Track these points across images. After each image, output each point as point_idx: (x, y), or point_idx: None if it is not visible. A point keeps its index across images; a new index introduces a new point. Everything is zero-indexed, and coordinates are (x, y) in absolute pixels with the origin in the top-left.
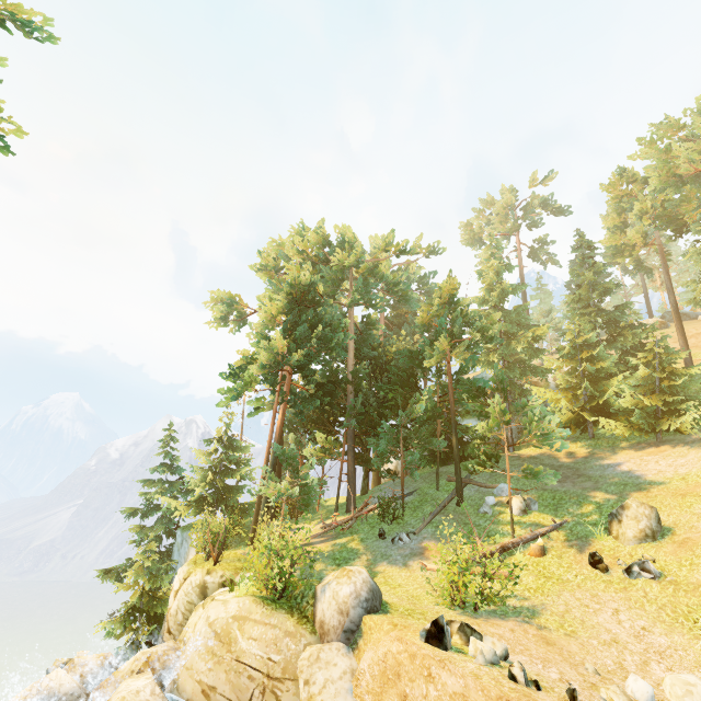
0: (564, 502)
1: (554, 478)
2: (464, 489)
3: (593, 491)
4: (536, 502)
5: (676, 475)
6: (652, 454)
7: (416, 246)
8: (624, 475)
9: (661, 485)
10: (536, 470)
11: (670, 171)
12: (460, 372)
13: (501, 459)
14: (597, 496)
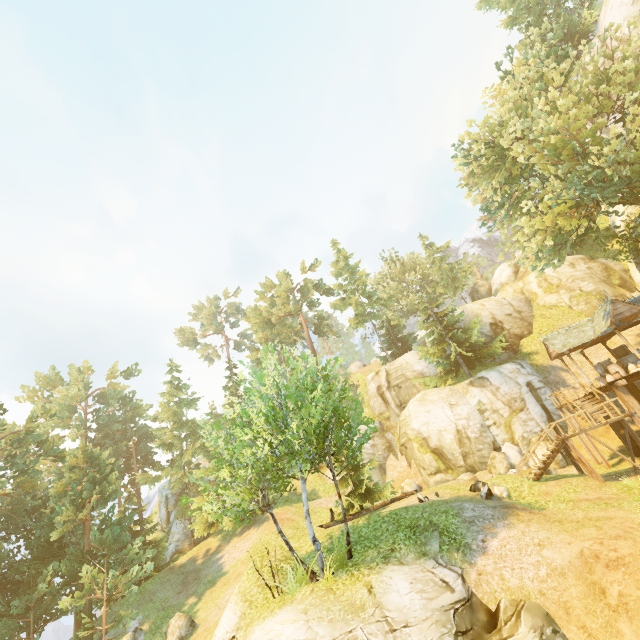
0: (166, 619)
1: (139, 614)
2: (107, 635)
3: (191, 597)
4: (142, 633)
5: (236, 562)
6: (243, 538)
7: (113, 373)
8: (217, 570)
9: (224, 576)
10: (126, 613)
11: (263, 320)
12: (103, 522)
13: (159, 578)
14: (189, 603)
